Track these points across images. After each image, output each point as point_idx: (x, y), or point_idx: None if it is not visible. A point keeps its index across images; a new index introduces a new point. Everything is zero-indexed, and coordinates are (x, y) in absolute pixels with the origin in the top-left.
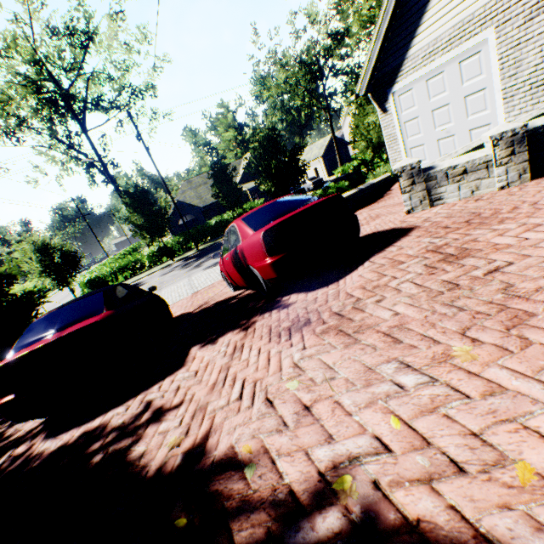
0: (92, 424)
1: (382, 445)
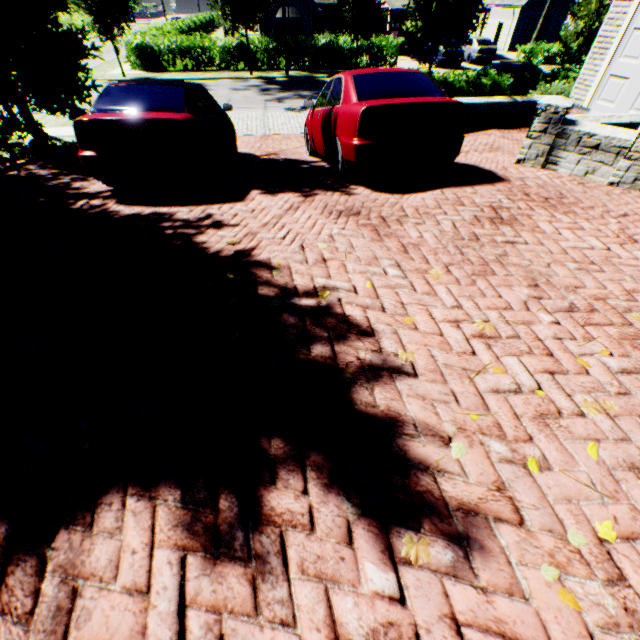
0: (160, 210)
1: (354, 290)
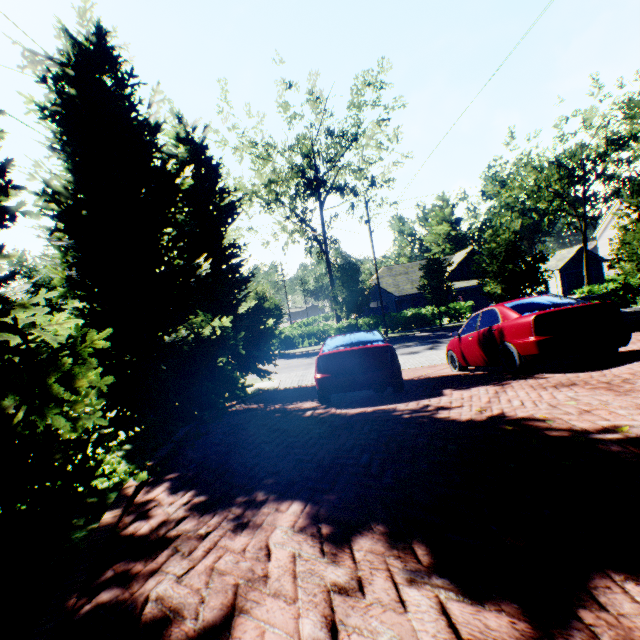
0: (378, 407)
1: None
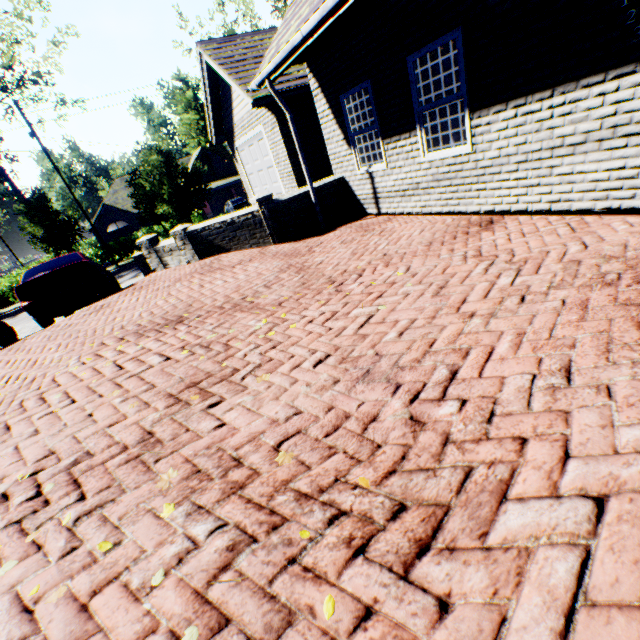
0: None
1: None
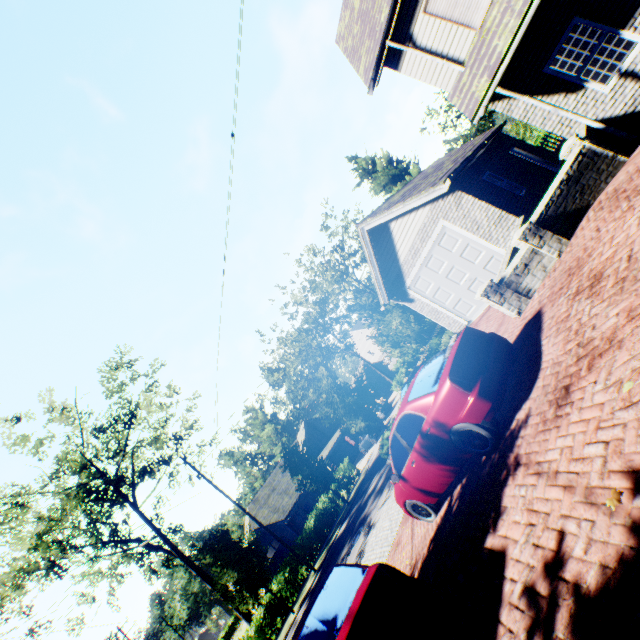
0: None
1: None
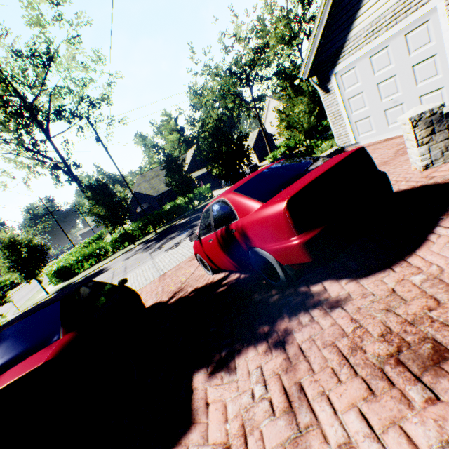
0: None
1: None
